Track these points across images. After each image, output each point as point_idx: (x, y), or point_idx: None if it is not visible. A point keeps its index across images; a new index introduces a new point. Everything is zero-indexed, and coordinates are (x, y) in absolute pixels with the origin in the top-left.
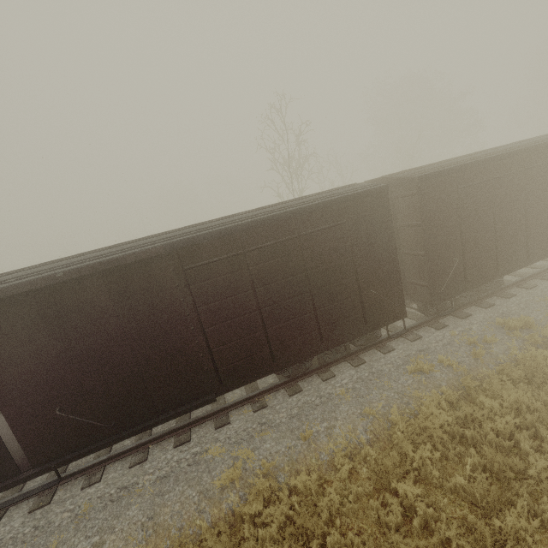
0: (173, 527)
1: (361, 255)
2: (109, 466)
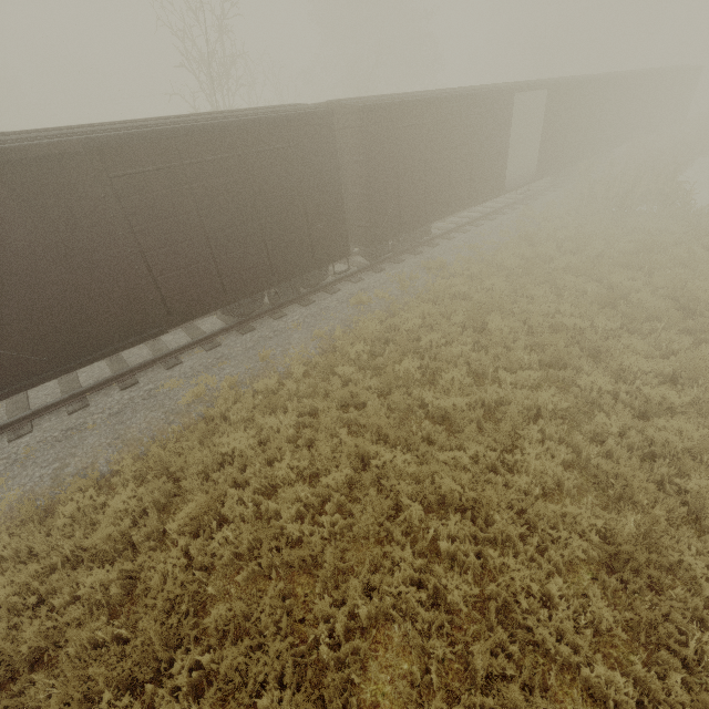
0: (145, 438)
1: (309, 186)
2: (37, 421)
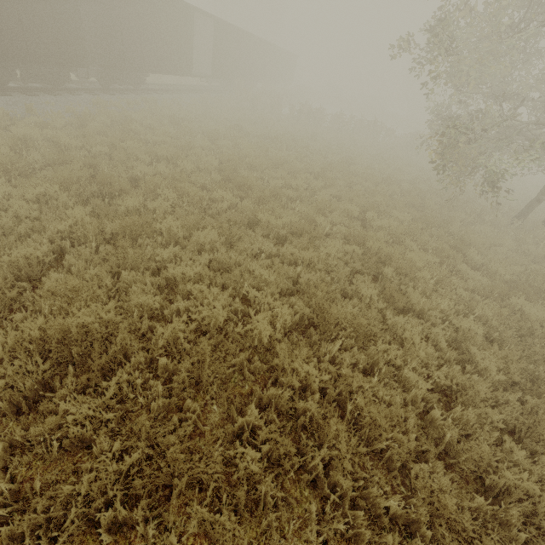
0: None
1: None
2: None
